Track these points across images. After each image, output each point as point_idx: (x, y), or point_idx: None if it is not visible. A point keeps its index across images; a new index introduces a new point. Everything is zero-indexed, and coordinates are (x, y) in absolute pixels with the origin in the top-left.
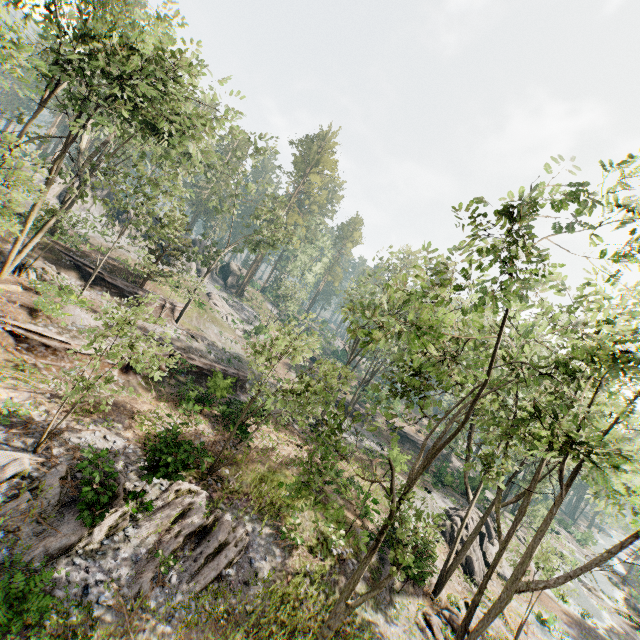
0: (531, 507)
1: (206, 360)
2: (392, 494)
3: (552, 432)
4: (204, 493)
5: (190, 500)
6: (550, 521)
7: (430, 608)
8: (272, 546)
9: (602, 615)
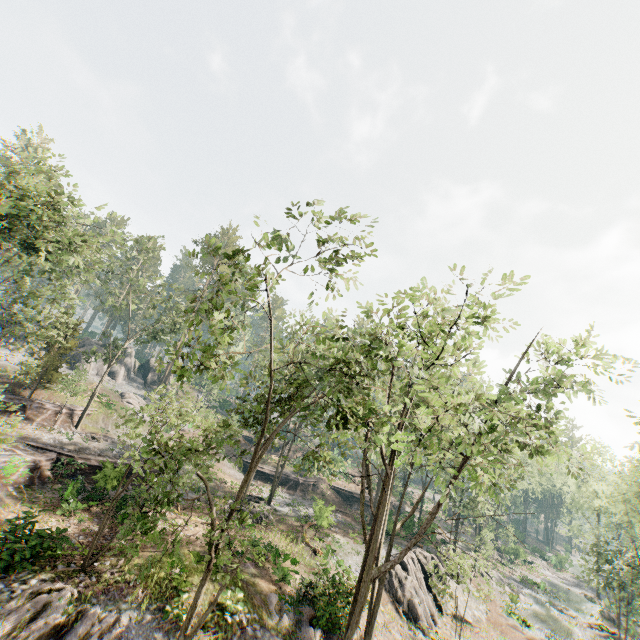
0: (478, 534)
1: (105, 458)
2: (212, 503)
3: (342, 414)
4: (69, 589)
5: (47, 599)
6: (384, 501)
7: None
8: (153, 631)
9: (573, 632)
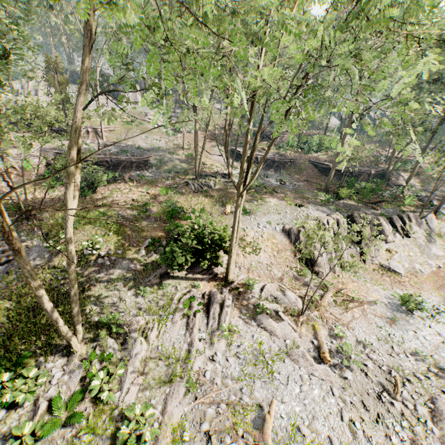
0: None
1: (100, 155)
2: None
3: None
4: None
5: None
6: None
7: (208, 288)
8: (45, 253)
9: None
